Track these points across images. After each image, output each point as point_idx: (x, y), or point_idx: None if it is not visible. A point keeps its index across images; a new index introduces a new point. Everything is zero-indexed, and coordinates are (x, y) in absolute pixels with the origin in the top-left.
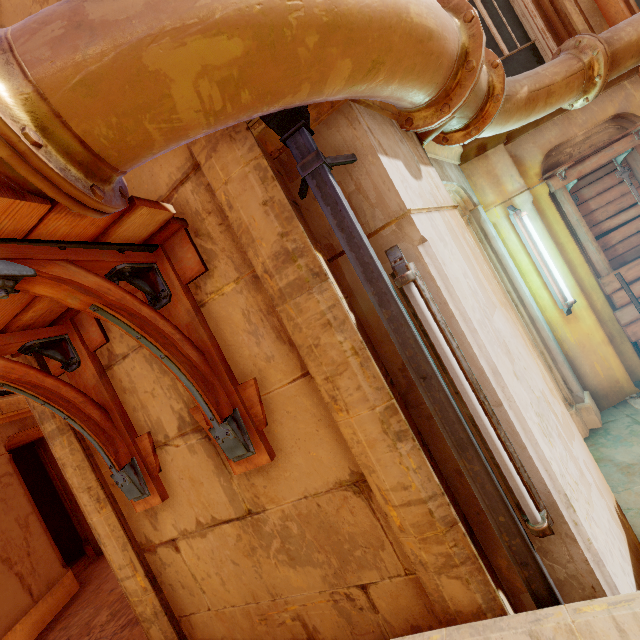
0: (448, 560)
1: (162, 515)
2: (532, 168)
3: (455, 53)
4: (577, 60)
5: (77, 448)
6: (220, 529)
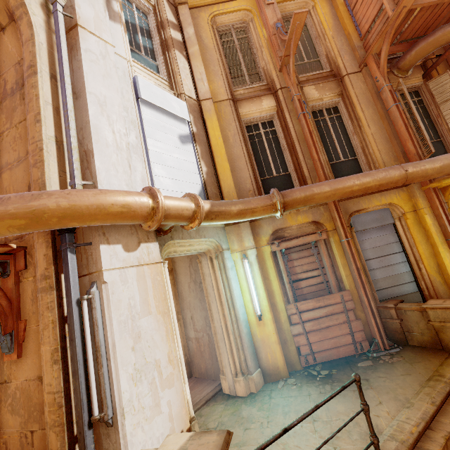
0: (54, 423)
1: None
2: (265, 236)
3: (147, 213)
4: (270, 200)
5: None
6: None
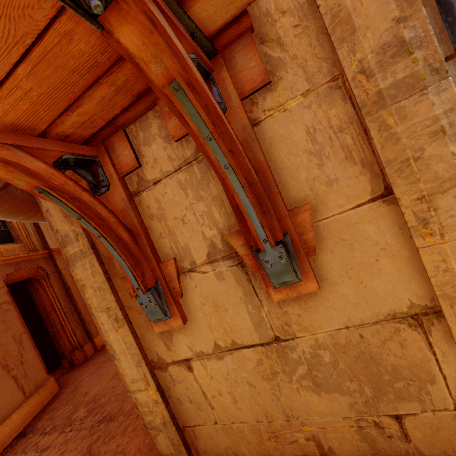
0: None
1: (178, 337)
2: None
3: None
4: None
5: (98, 271)
6: (240, 353)
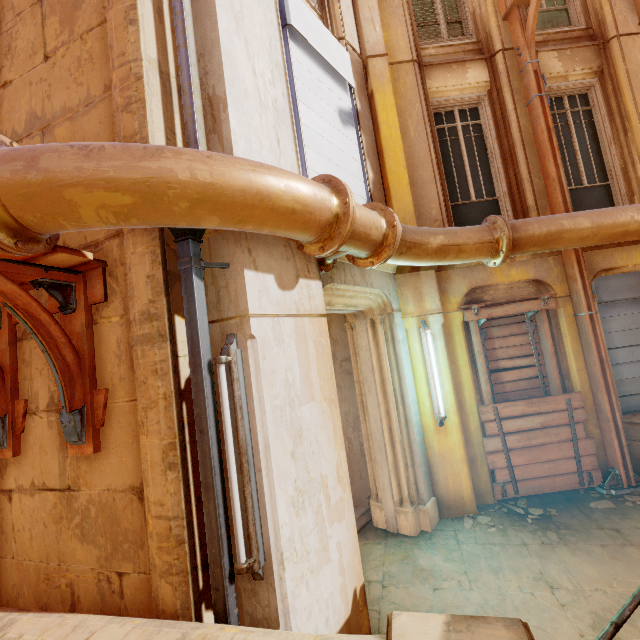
0: (170, 568)
1: (11, 468)
2: (455, 296)
3: (326, 221)
4: (490, 234)
5: None
6: (45, 494)
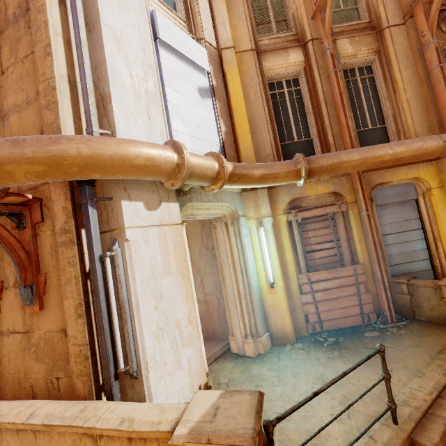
0: (81, 372)
1: None
2: (282, 205)
3: (171, 169)
4: (295, 166)
5: None
6: (15, 335)
